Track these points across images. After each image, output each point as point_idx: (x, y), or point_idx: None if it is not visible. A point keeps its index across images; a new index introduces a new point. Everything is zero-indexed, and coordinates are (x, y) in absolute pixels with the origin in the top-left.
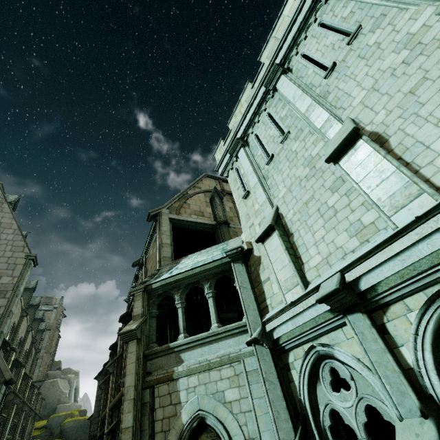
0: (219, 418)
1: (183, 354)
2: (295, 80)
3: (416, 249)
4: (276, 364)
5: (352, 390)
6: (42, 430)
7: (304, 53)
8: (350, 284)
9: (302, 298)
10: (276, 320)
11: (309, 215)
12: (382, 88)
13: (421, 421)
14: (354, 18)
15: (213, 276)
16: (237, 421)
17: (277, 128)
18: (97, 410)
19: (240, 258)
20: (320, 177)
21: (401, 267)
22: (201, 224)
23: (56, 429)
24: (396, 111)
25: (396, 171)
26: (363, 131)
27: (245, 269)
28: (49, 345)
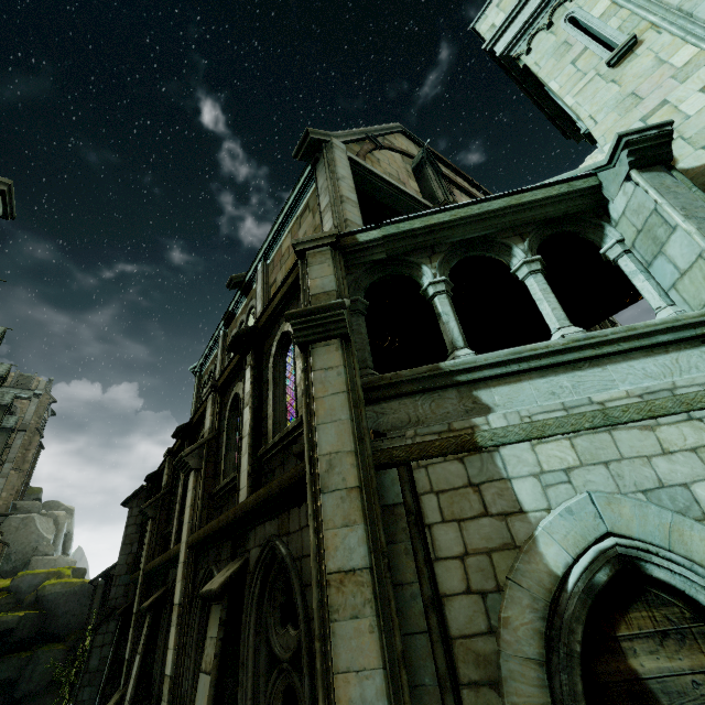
0: (703, 563)
1: (487, 392)
2: None
3: None
4: None
5: None
6: (2, 595)
7: None
8: None
9: None
10: None
11: None
12: None
13: None
14: None
15: (536, 226)
16: None
17: None
18: (125, 561)
19: (662, 158)
20: None
21: None
22: (408, 198)
23: (28, 595)
24: None
25: None
26: None
27: (690, 180)
28: (22, 457)
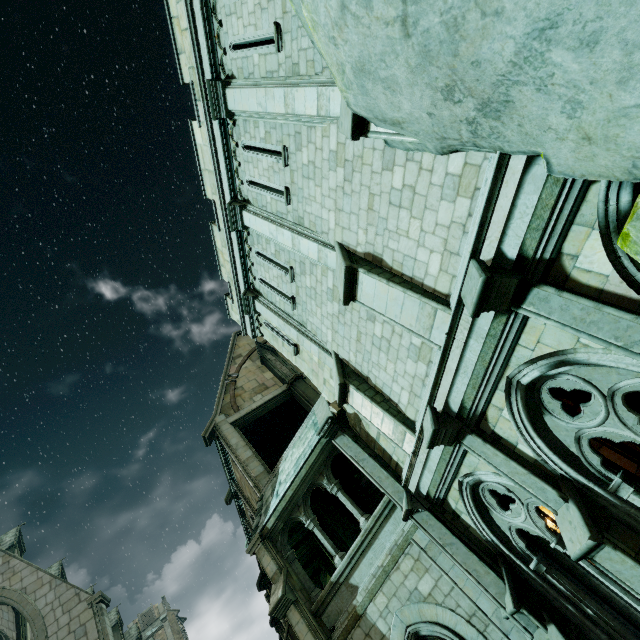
0: (430, 620)
1: (352, 578)
2: (260, 213)
3: (466, 358)
4: (443, 521)
5: (517, 502)
6: None
7: (250, 180)
8: (444, 412)
9: (418, 445)
10: (413, 477)
11: (368, 352)
12: (345, 208)
13: (567, 506)
14: (273, 138)
15: (324, 465)
16: (448, 608)
17: (277, 266)
18: None
19: (337, 430)
20: (351, 309)
21: (468, 378)
22: (272, 400)
23: None
24: (370, 228)
25: (405, 296)
26: (357, 254)
27: (350, 439)
28: None
